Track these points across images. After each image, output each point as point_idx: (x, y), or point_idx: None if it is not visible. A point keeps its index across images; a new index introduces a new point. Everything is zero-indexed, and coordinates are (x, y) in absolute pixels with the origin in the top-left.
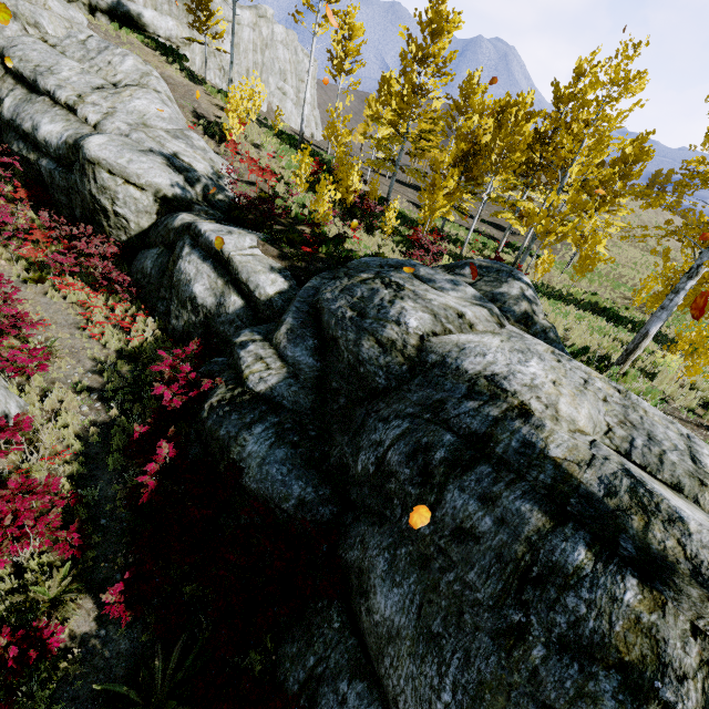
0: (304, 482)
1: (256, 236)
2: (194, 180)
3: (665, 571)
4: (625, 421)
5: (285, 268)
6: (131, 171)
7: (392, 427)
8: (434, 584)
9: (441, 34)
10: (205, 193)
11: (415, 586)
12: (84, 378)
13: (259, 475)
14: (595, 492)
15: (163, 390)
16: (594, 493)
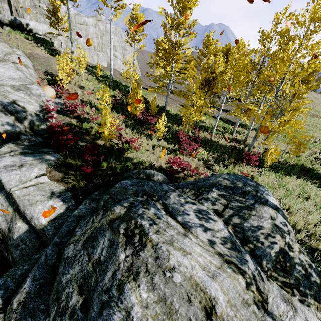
0: None
1: (46, 164)
2: (22, 118)
3: None
4: None
5: (66, 189)
6: None
7: None
8: None
9: (185, 9)
10: (31, 126)
11: None
12: None
13: None
14: None
15: None
16: None
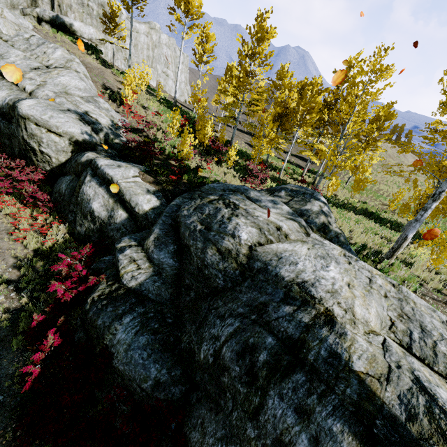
0: (160, 365)
1: (138, 168)
2: (98, 129)
3: None
4: (402, 314)
5: (158, 191)
6: (51, 123)
7: (227, 324)
8: None
9: (263, 40)
10: (106, 138)
11: None
12: (5, 272)
13: (125, 359)
14: (398, 415)
15: (56, 287)
16: (397, 416)
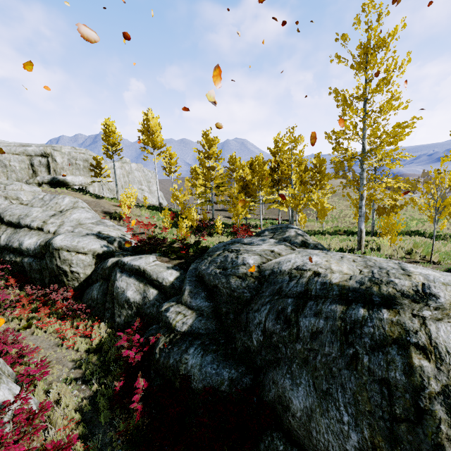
0: (228, 368)
1: (154, 255)
2: (112, 240)
3: (393, 300)
4: (367, 266)
5: (174, 265)
6: (79, 246)
7: (262, 311)
8: (314, 367)
9: (212, 146)
10: (119, 245)
11: (307, 376)
12: (70, 374)
13: (201, 376)
14: (356, 286)
15: (128, 352)
16: (355, 287)
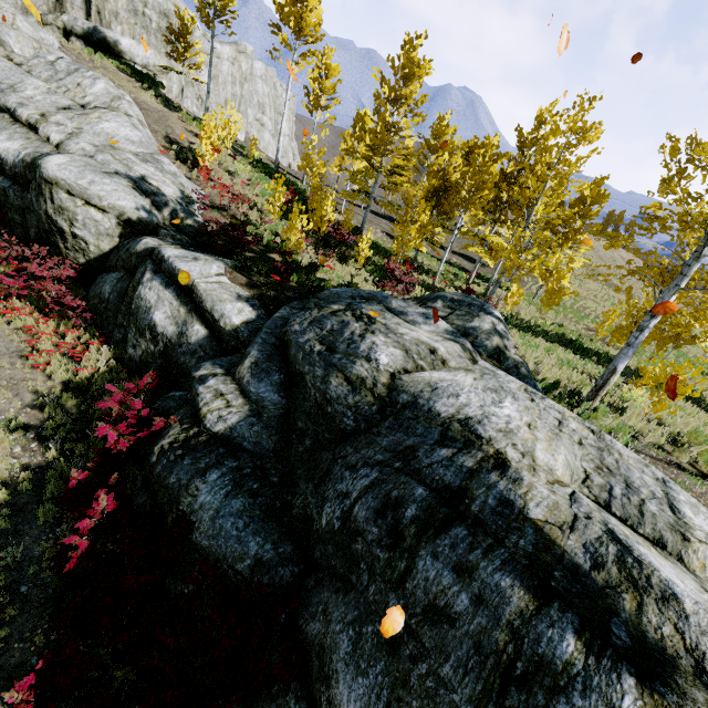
0: (262, 538)
1: (224, 263)
2: (161, 204)
3: (665, 667)
4: (601, 466)
5: (253, 297)
6: (92, 192)
7: (360, 476)
8: (404, 677)
9: (413, 79)
10: (173, 217)
11: (383, 678)
12: (21, 414)
13: (212, 530)
14: (581, 564)
15: (107, 431)
16: (580, 565)
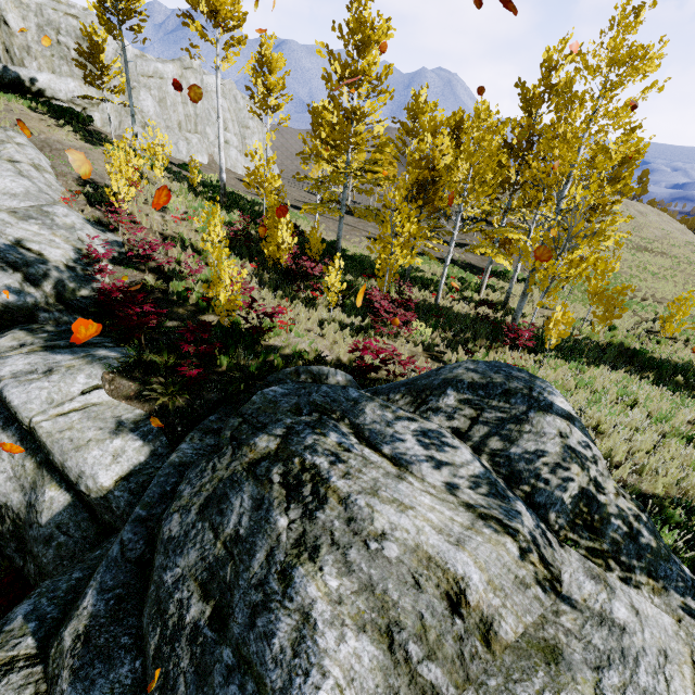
0: None
1: (101, 365)
2: (39, 276)
3: None
4: None
5: (148, 415)
6: None
7: None
8: None
9: (368, 46)
10: (59, 291)
11: None
12: None
13: None
14: None
15: None
16: None
